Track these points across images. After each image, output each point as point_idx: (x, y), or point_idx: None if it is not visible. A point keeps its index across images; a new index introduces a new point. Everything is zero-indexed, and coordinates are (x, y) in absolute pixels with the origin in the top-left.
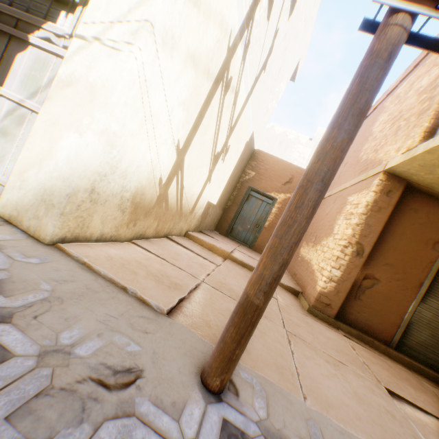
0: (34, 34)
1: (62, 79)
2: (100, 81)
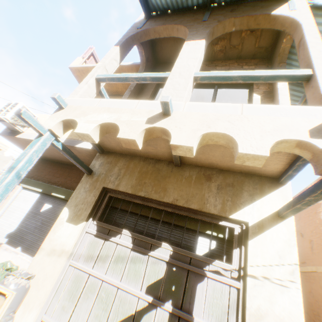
0: (205, 267)
1: (251, 312)
2: (284, 313)
